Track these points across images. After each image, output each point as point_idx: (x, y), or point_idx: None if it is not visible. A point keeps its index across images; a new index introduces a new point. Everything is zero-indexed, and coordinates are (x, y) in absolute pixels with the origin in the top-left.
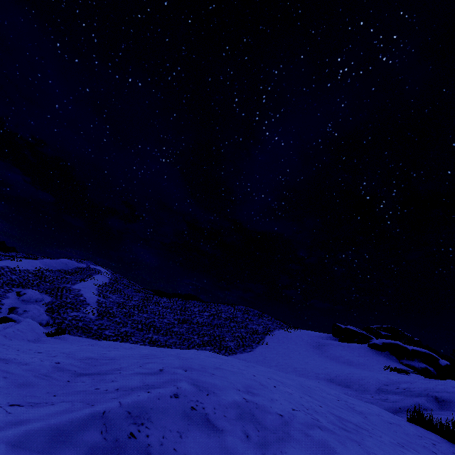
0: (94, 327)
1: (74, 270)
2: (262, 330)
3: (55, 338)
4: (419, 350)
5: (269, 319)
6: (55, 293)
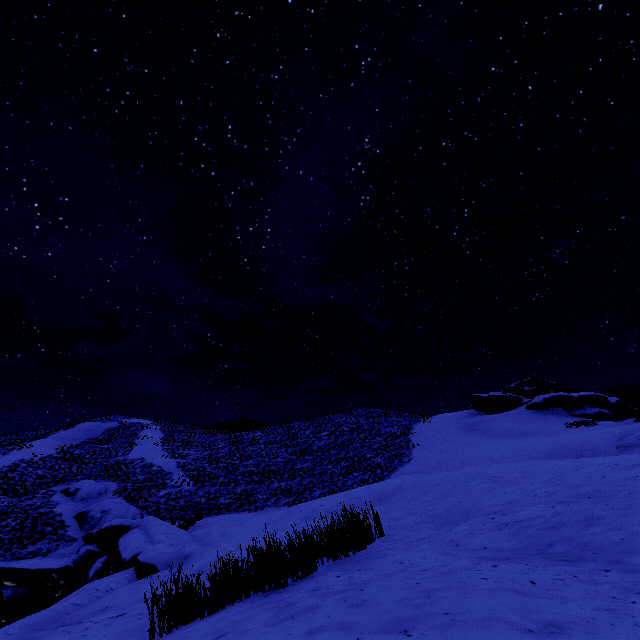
0: (202, 500)
1: (105, 435)
2: (400, 430)
3: (194, 529)
4: (586, 395)
5: (397, 415)
6: (114, 475)
